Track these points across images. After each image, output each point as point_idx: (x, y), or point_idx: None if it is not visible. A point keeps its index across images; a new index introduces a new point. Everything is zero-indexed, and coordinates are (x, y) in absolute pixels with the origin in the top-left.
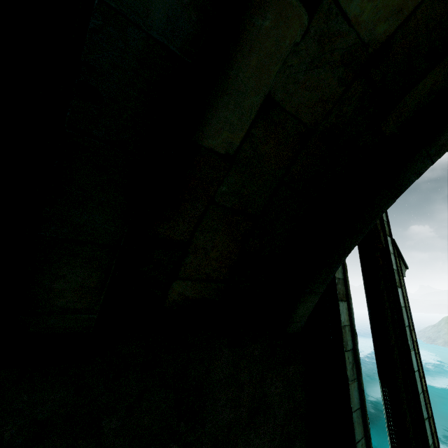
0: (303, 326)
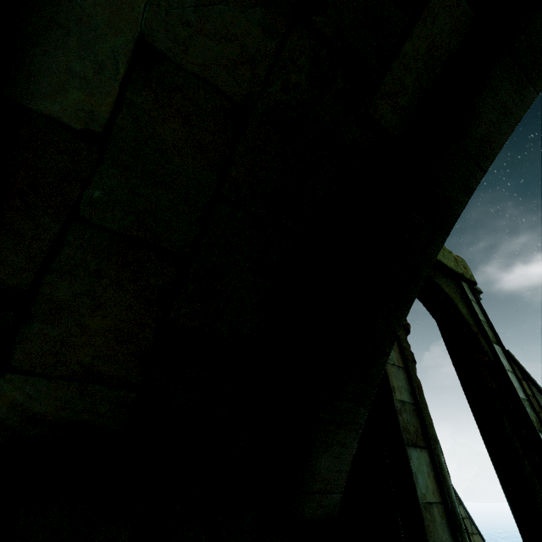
0: (342, 505)
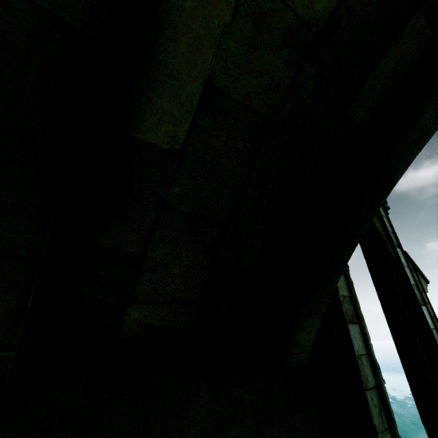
0: (308, 358)
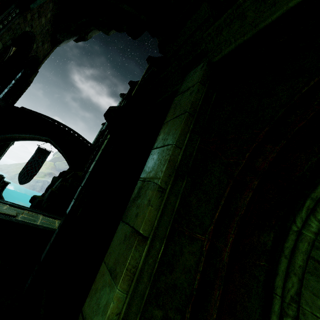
0: None
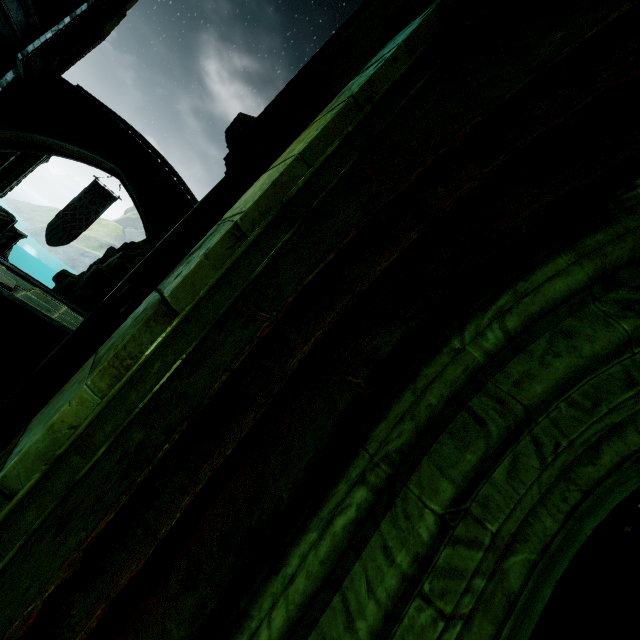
0: None
